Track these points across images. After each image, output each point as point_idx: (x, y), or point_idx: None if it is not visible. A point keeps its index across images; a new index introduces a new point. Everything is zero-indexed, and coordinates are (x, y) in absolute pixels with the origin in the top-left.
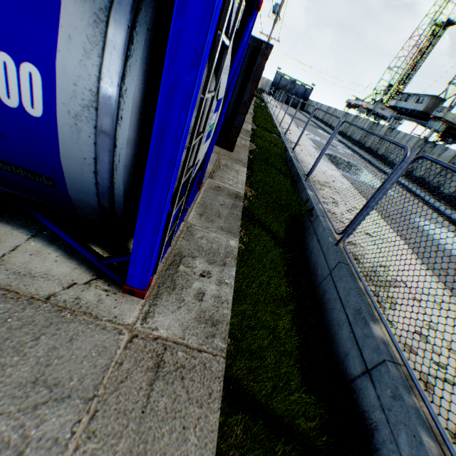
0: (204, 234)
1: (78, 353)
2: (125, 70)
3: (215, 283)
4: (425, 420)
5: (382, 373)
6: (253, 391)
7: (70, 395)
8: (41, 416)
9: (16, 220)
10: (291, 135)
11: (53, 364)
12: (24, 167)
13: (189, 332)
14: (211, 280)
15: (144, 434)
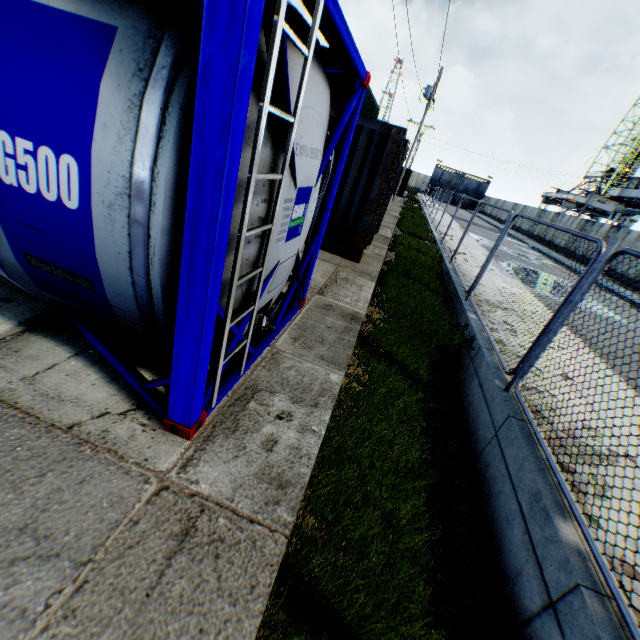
0: (295, 363)
1: (85, 500)
2: (157, 152)
3: (296, 430)
4: None
5: (575, 609)
6: (338, 605)
7: (60, 554)
8: (16, 575)
9: (64, 336)
10: (452, 241)
11: (52, 510)
12: (63, 267)
13: (243, 492)
14: (292, 424)
15: (141, 628)
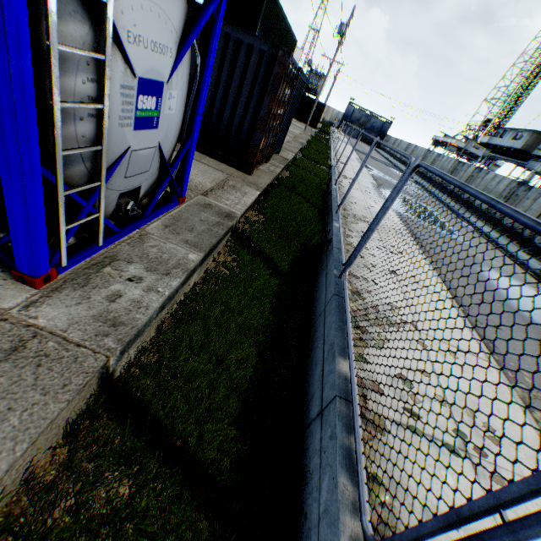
0: (160, 243)
1: None
2: None
3: (142, 289)
4: (355, 464)
5: (330, 411)
6: (155, 409)
7: None
8: None
9: None
10: (346, 168)
11: None
12: None
13: (78, 327)
14: (140, 285)
15: None
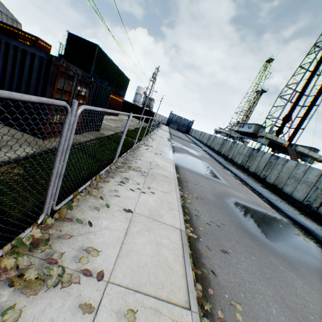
0: None
1: None
2: None
3: None
4: None
5: None
6: None
7: None
8: None
9: None
10: (153, 141)
11: None
12: None
13: None
14: None
15: None
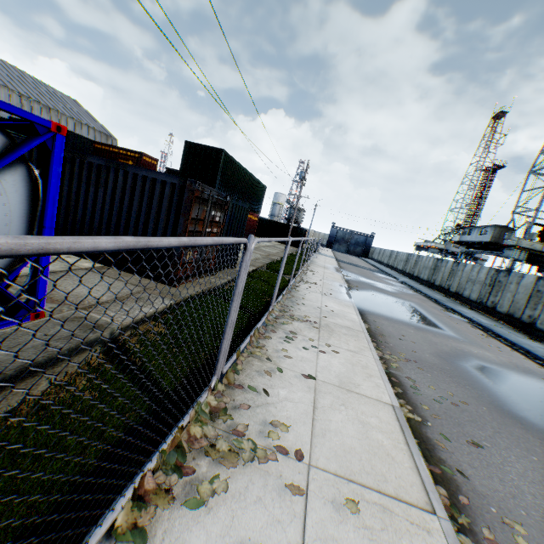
0: None
1: None
2: None
3: None
4: None
5: None
6: None
7: None
8: None
9: None
10: (314, 275)
11: None
12: None
13: None
14: None
15: None
